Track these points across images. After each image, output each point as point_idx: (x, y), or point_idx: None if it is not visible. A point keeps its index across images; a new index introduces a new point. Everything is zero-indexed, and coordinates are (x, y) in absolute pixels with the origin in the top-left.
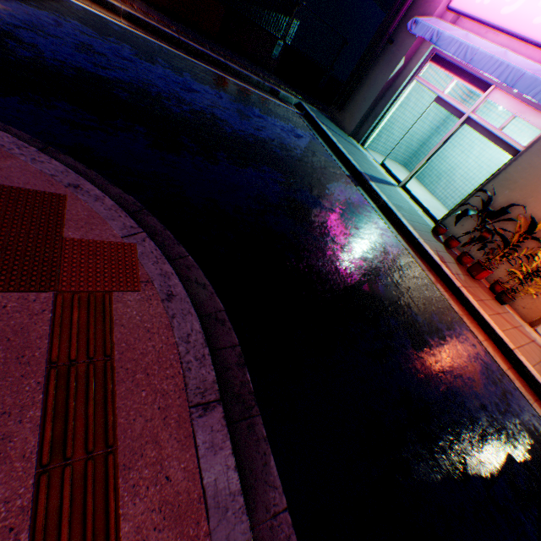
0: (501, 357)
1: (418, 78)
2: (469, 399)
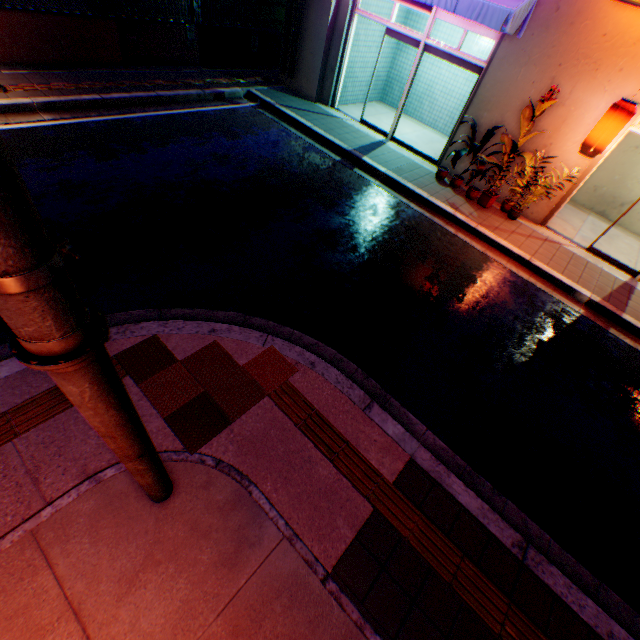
0: (523, 270)
1: (358, 11)
2: (506, 318)
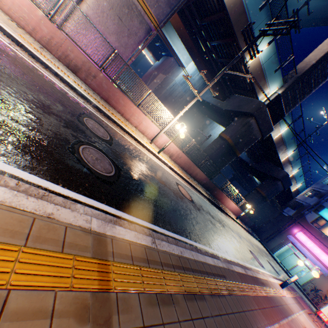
0: None
1: (287, 244)
2: None
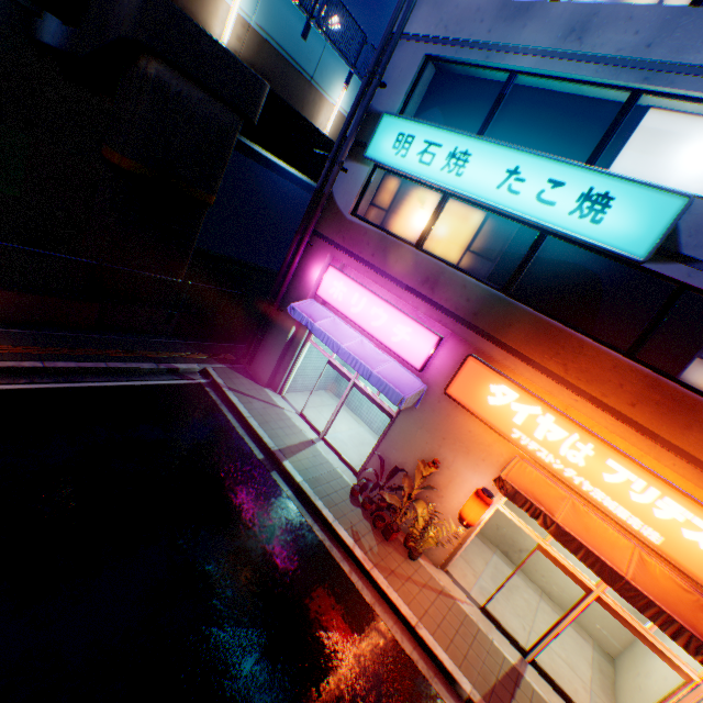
0: (409, 636)
1: (311, 340)
2: None
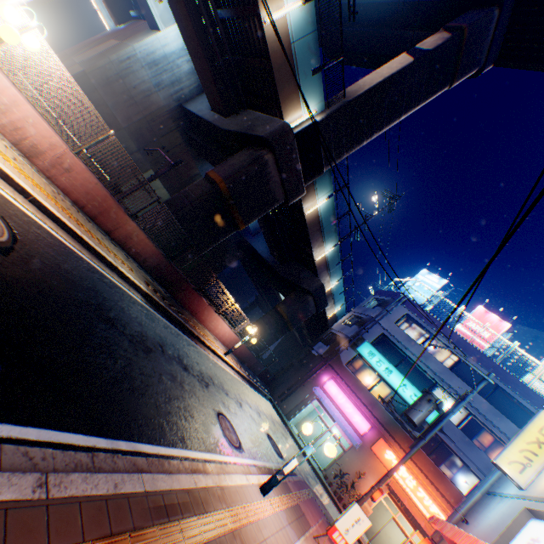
0: None
1: (312, 402)
2: None
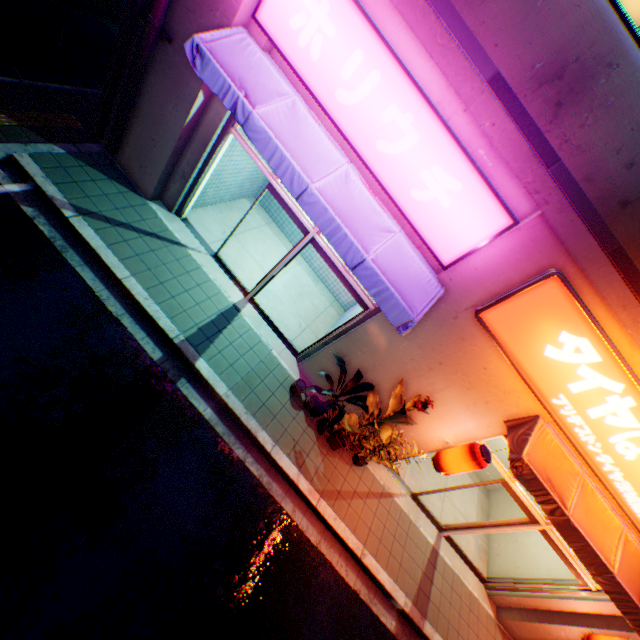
0: (353, 564)
1: (236, 131)
2: None
